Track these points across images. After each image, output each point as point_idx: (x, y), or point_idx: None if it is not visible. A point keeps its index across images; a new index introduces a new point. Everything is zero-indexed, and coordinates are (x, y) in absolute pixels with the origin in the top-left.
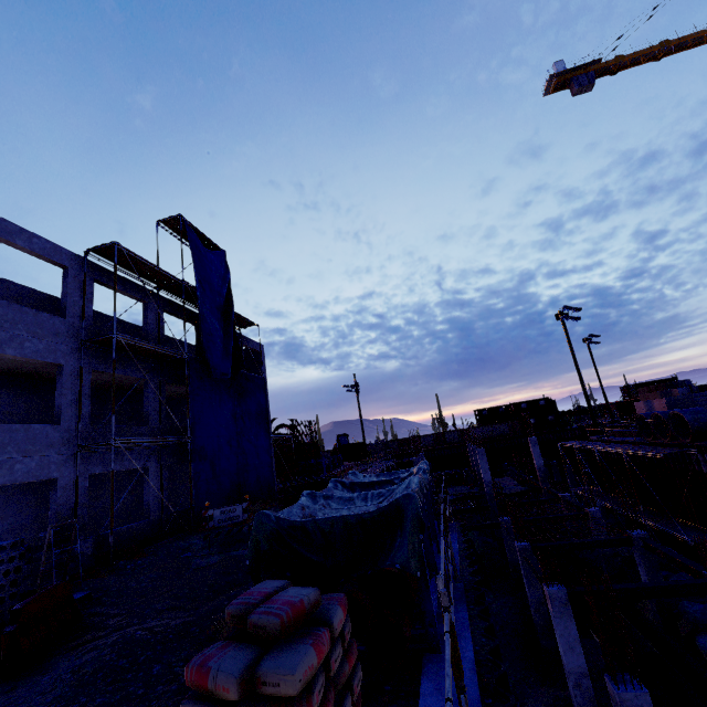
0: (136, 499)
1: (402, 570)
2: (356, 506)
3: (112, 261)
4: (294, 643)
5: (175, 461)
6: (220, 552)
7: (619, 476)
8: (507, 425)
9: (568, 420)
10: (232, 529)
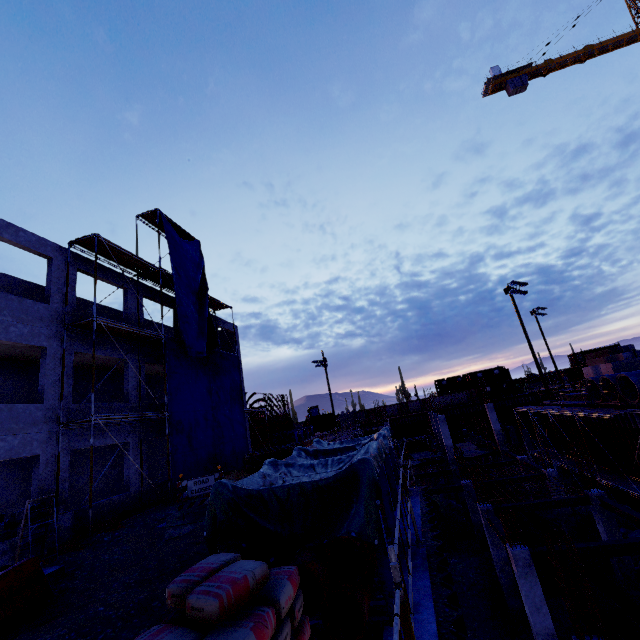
0: (119, 473)
1: (358, 538)
2: (316, 473)
3: (93, 251)
4: (233, 627)
5: (154, 435)
6: (193, 522)
7: (572, 438)
8: (465, 394)
9: (521, 387)
10: (205, 499)
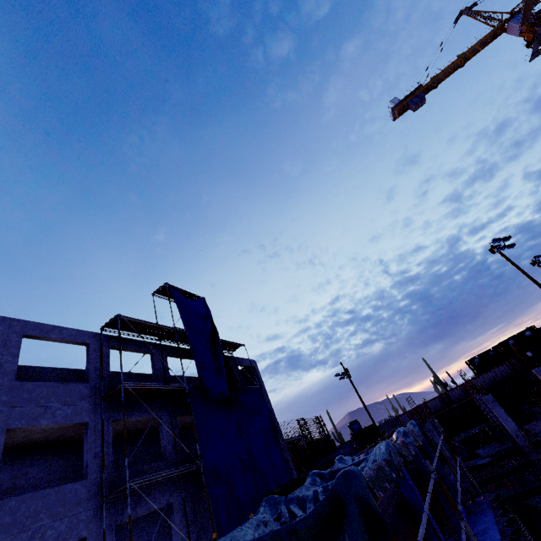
0: None
1: None
2: None
3: (121, 329)
4: None
5: (196, 490)
6: None
7: None
8: (505, 366)
9: None
10: None
